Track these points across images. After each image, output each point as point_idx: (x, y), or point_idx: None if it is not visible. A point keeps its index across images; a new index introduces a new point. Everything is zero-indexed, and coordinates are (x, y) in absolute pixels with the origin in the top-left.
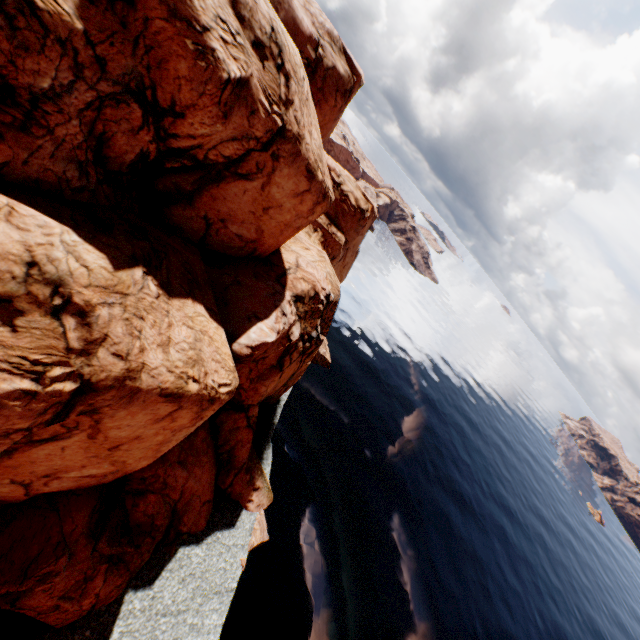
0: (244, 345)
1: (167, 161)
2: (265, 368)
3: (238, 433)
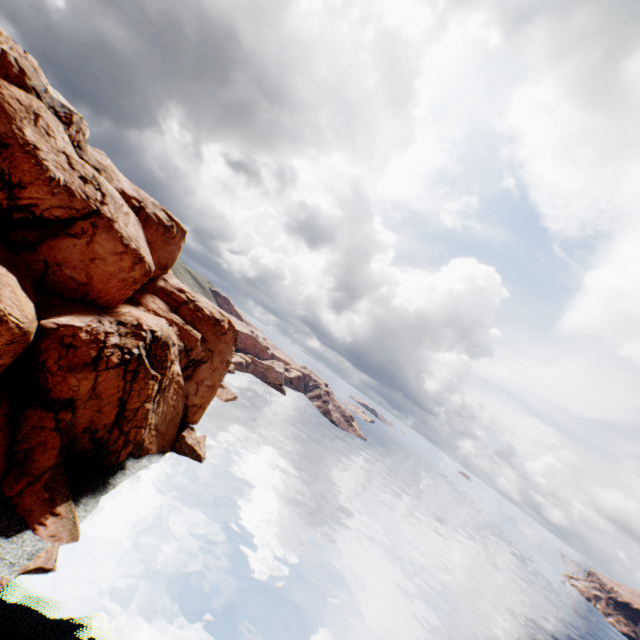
0: (52, 322)
1: (15, 212)
2: (79, 363)
3: (43, 434)
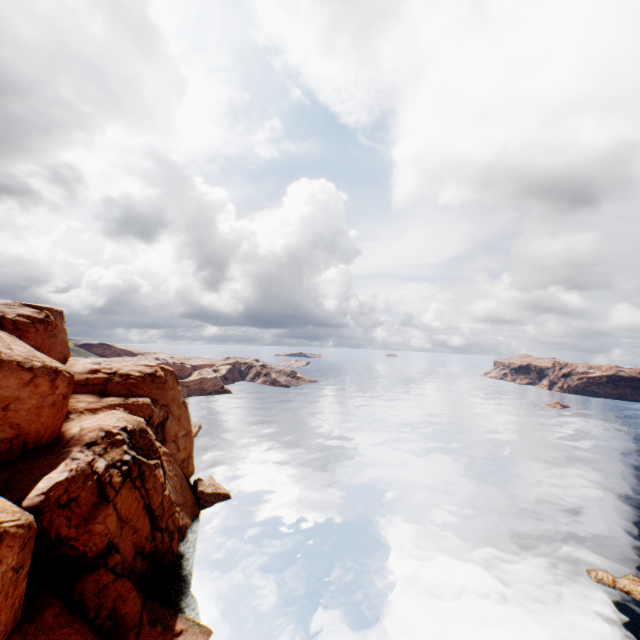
0: (35, 496)
1: None
2: (89, 510)
3: (110, 591)
